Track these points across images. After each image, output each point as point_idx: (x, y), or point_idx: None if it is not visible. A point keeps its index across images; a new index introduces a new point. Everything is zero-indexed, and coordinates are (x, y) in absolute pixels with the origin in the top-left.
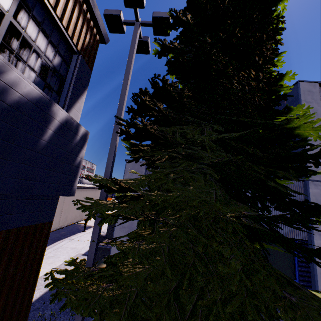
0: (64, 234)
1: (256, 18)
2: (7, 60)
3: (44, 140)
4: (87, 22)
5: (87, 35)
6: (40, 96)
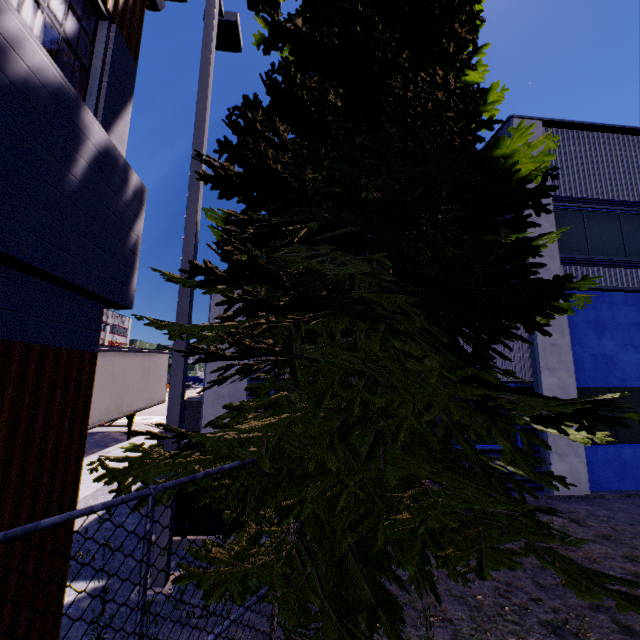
0: (86, 450)
1: None
2: None
3: (75, 176)
4: None
5: None
6: (60, 83)
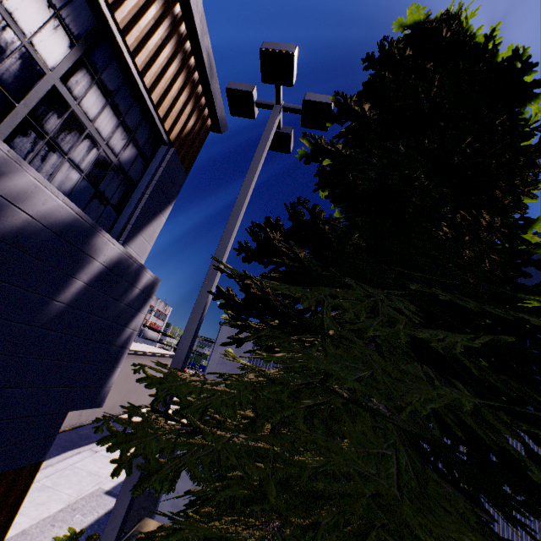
0: (85, 437)
1: (500, 125)
2: (28, 150)
3: (62, 300)
4: (195, 99)
5: (190, 118)
6: (74, 218)
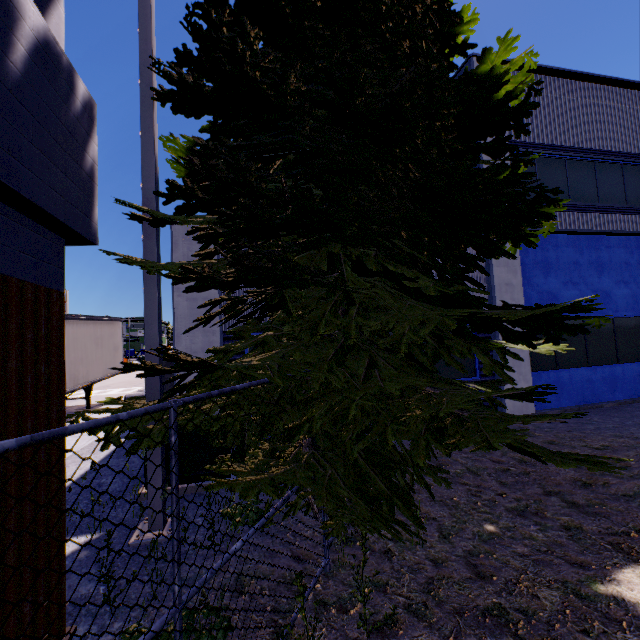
0: None
1: None
2: None
3: (14, 65)
4: None
5: None
6: None
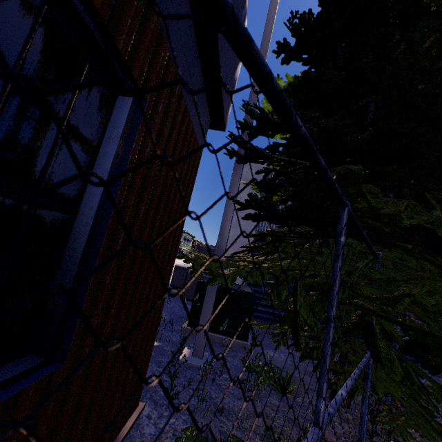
0: None
1: None
2: None
3: None
4: None
5: None
6: None
